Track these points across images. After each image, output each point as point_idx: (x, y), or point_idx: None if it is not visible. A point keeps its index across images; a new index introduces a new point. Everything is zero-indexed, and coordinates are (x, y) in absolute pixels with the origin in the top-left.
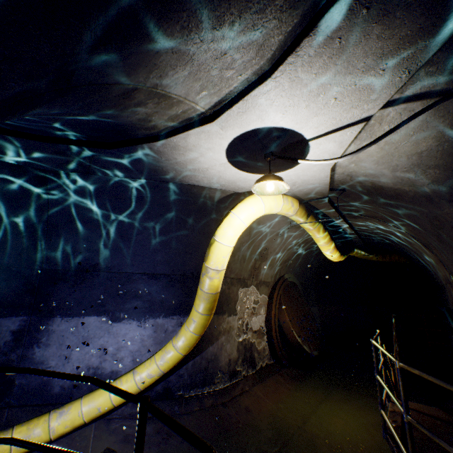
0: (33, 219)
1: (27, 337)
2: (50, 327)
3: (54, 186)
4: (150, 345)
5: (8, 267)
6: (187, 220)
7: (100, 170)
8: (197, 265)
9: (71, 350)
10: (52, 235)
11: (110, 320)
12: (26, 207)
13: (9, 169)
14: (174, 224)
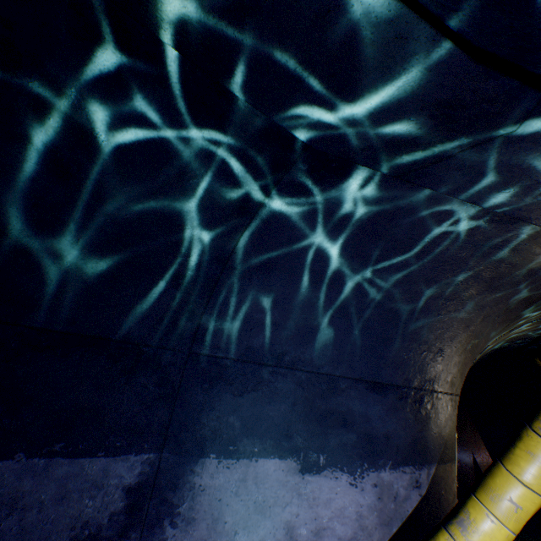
0: (205, 254)
1: (151, 500)
2: (196, 479)
3: (284, 193)
4: (372, 528)
5: (135, 345)
6: (458, 294)
7: (445, 172)
8: (437, 373)
9: (232, 532)
10: (224, 289)
11: (300, 468)
12: (206, 227)
13: (233, 137)
14: (436, 297)
